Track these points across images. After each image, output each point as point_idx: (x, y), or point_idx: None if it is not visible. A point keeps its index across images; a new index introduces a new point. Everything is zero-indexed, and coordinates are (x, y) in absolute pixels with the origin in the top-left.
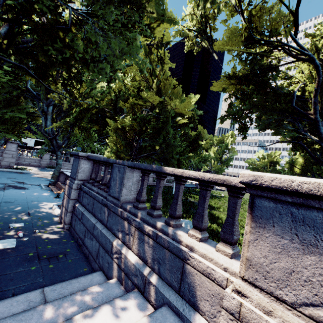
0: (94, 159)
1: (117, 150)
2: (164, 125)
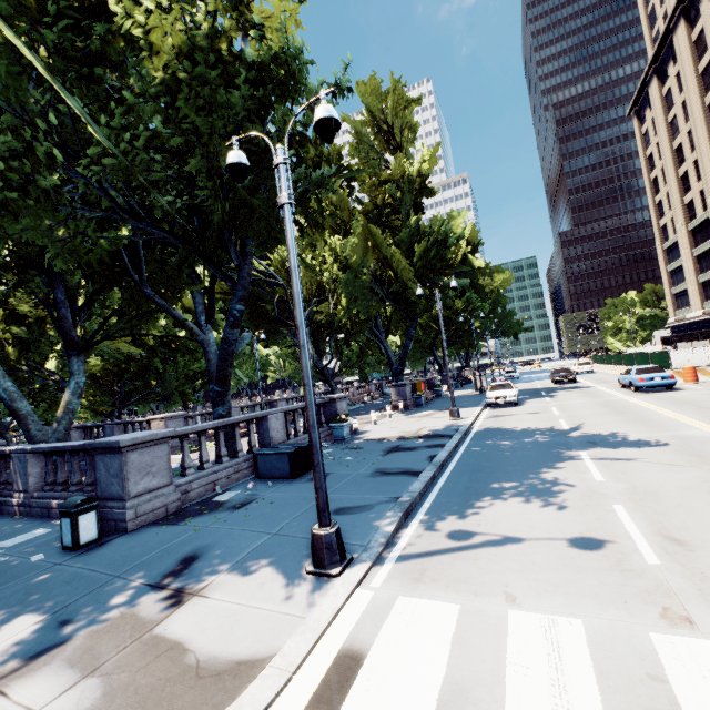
0: (86, 427)
1: (91, 404)
2: (151, 361)
